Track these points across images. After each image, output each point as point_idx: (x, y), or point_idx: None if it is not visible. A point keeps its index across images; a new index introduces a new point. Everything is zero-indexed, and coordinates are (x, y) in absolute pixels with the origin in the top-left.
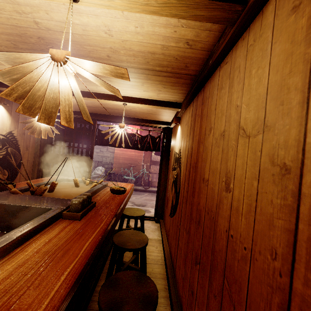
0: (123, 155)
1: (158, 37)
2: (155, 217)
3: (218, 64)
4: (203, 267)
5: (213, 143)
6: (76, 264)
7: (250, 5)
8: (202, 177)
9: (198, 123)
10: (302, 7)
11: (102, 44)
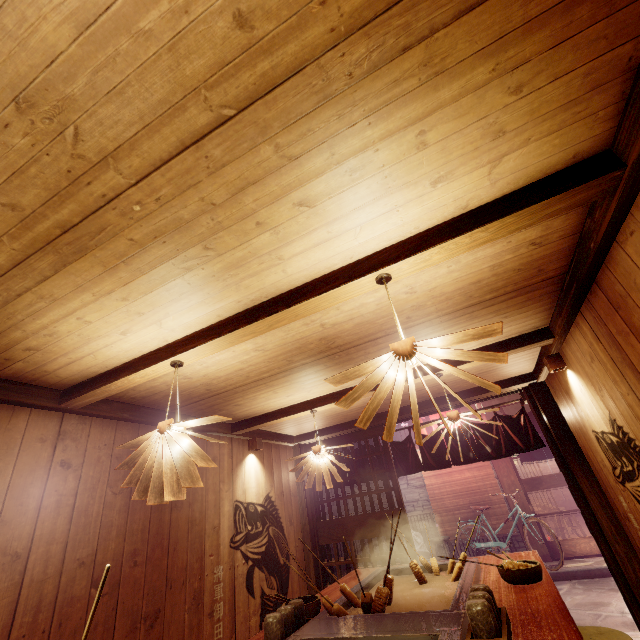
0: (446, 487)
1: (482, 261)
2: None
3: (611, 240)
4: None
5: None
6: None
7: (633, 163)
8: None
9: (635, 347)
10: None
11: (401, 307)
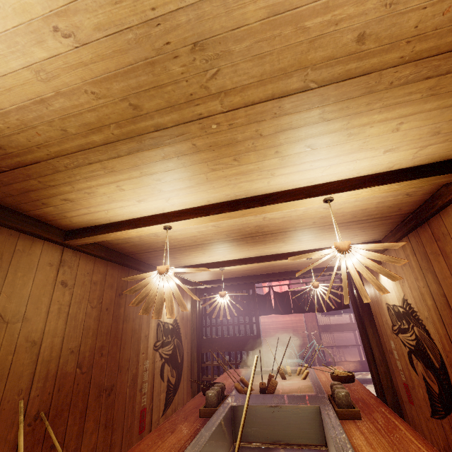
0: (273, 325)
1: (376, 198)
2: None
3: (451, 202)
4: None
5: None
6: None
7: None
8: None
9: (440, 263)
10: None
11: (314, 216)
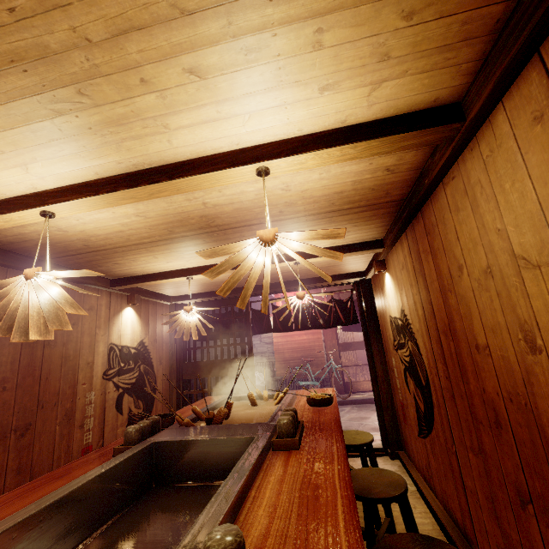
0: (288, 345)
1: (348, 175)
2: (386, 448)
3: (439, 181)
4: (542, 504)
5: (474, 287)
6: (343, 502)
7: (471, 120)
8: (472, 343)
9: (429, 263)
10: (546, 118)
11: (276, 201)
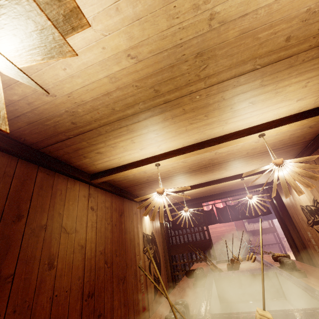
0: (214, 234)
1: (289, 132)
2: None
3: None
4: None
5: None
6: None
7: None
8: None
9: None
10: None
11: (248, 148)
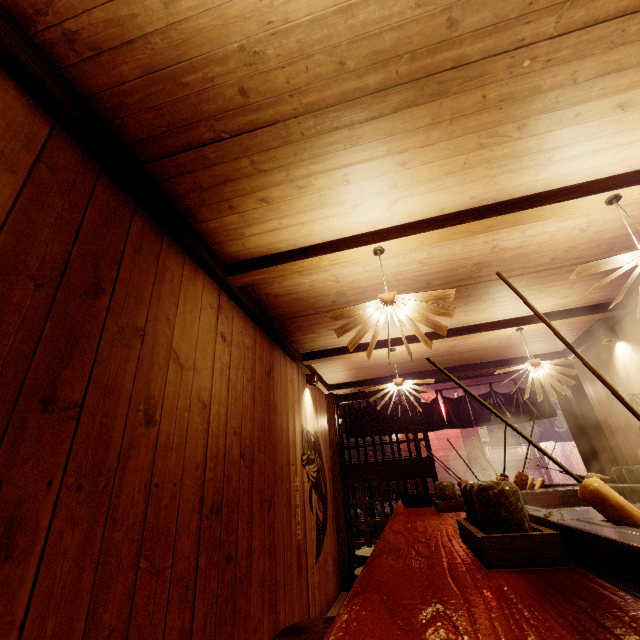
0: None
1: None
2: None
3: None
4: None
5: None
6: None
7: None
8: None
9: None
10: None
11: (560, 245)
